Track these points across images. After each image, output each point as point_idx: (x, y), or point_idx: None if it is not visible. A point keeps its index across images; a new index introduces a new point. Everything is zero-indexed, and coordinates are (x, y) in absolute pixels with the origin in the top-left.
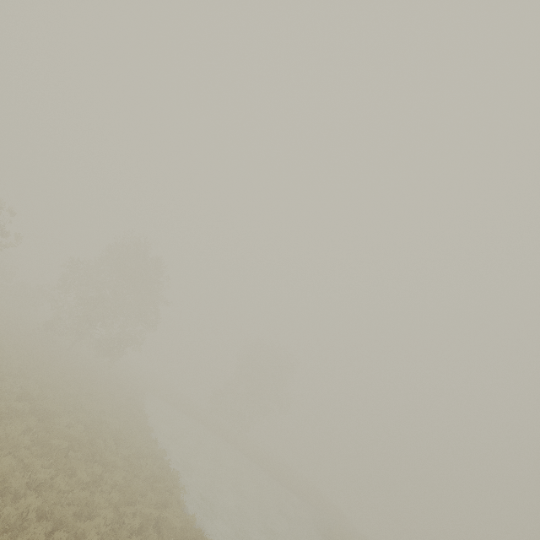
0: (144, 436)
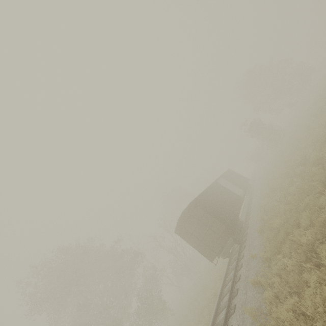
0: None
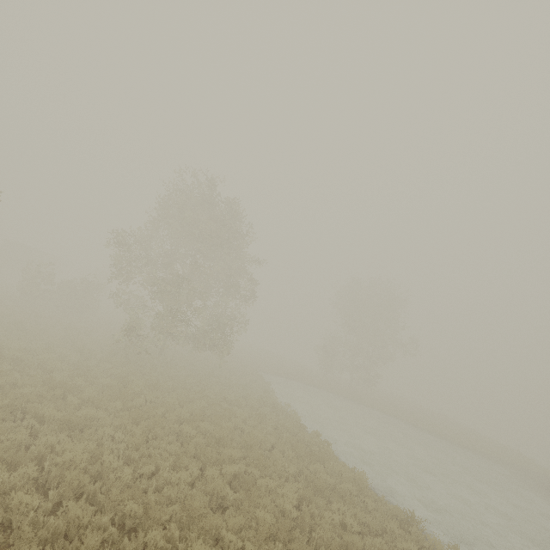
0: (378, 505)
